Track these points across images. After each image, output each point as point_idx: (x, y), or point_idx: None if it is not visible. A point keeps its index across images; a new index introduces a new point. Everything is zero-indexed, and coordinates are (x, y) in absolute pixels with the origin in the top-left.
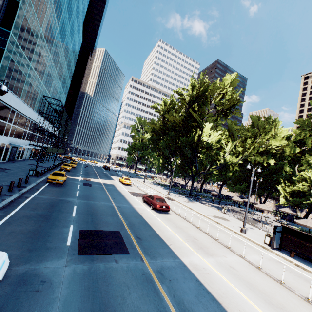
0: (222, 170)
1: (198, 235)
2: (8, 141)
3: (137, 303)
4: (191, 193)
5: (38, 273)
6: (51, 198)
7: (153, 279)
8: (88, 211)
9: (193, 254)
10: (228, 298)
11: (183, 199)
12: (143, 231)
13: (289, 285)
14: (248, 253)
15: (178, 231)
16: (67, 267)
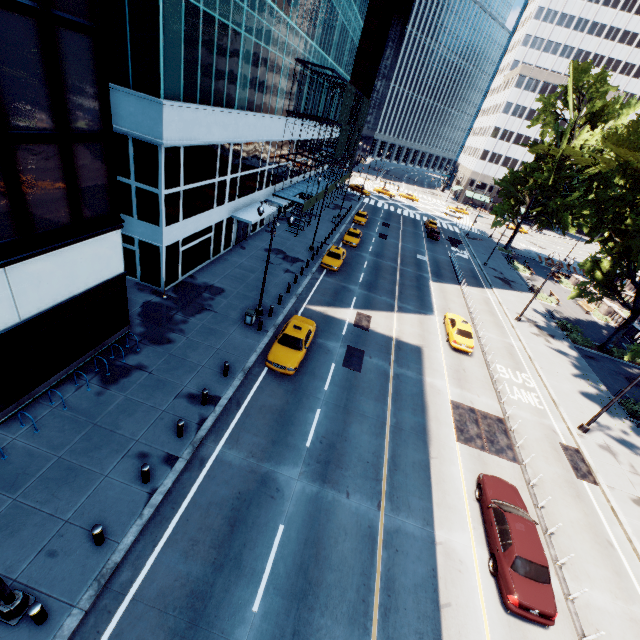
0: None
1: None
2: (228, 212)
3: None
4: None
5: None
6: (246, 468)
7: None
8: (300, 569)
9: None
10: None
11: (635, 469)
12: None
13: None
14: None
15: None
16: None
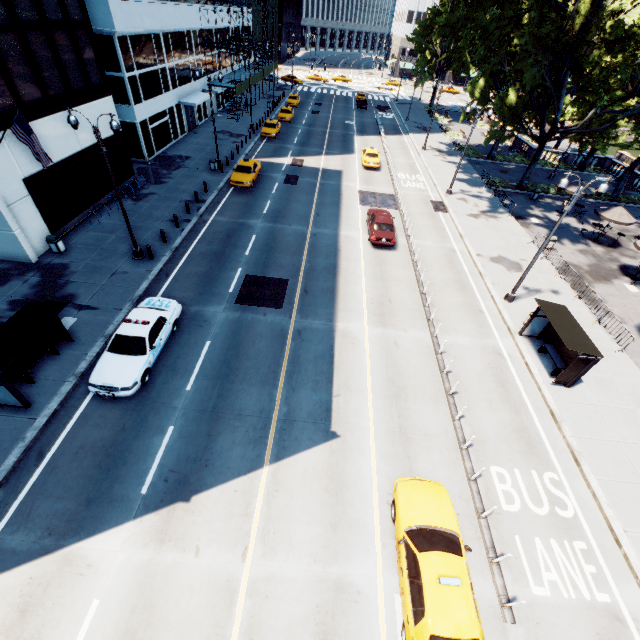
0: (637, 123)
1: (403, 295)
2: (175, 99)
3: (262, 349)
4: (522, 184)
5: (203, 314)
6: (230, 222)
7: (288, 336)
8: (267, 245)
9: (360, 320)
10: (348, 366)
11: (477, 205)
12: (319, 282)
13: (454, 377)
14: (457, 333)
15: (373, 286)
16: (223, 313)
